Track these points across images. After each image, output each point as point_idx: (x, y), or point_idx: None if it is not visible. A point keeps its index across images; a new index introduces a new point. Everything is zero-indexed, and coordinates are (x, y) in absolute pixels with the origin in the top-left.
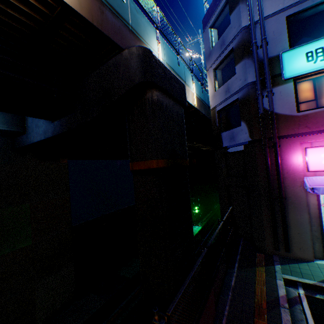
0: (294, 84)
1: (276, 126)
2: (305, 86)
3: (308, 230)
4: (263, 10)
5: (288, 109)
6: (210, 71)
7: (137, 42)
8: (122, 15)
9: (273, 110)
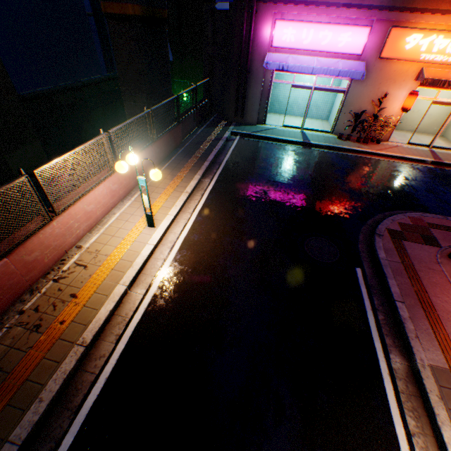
0: None
1: None
2: None
3: (259, 102)
4: None
5: None
6: None
7: None
8: None
9: None
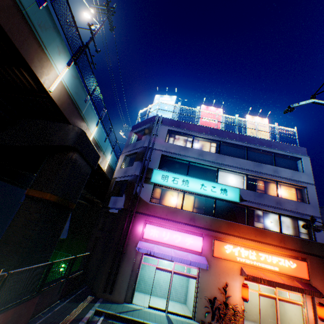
0: (154, 186)
1: (138, 205)
2: (159, 190)
3: (129, 278)
4: (155, 145)
5: (147, 198)
6: (124, 155)
7: (83, 122)
8: (81, 108)
9: (139, 195)
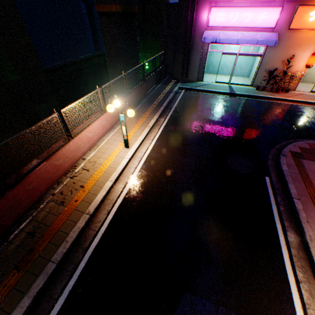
0: None
1: None
2: None
3: (198, 66)
4: None
5: None
6: None
7: None
8: None
9: None
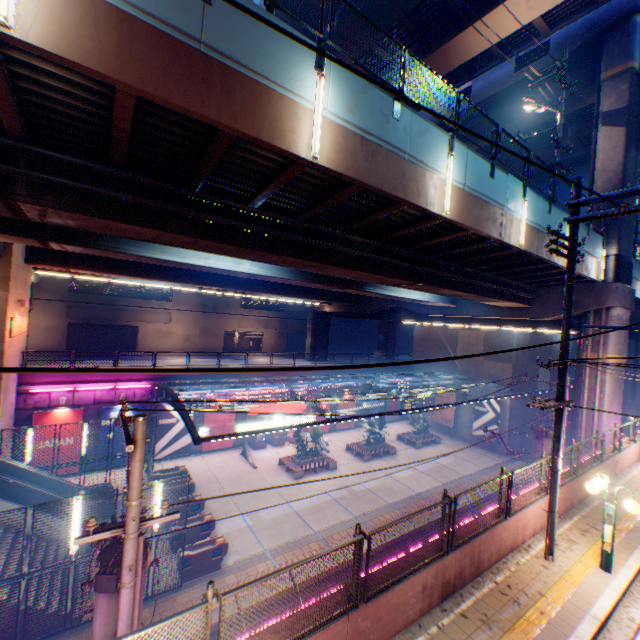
0: None
1: None
2: None
3: None
4: None
5: None
6: None
7: None
8: None
9: None
